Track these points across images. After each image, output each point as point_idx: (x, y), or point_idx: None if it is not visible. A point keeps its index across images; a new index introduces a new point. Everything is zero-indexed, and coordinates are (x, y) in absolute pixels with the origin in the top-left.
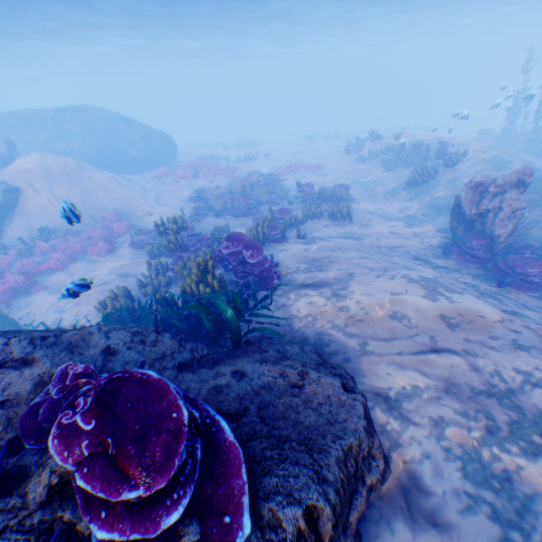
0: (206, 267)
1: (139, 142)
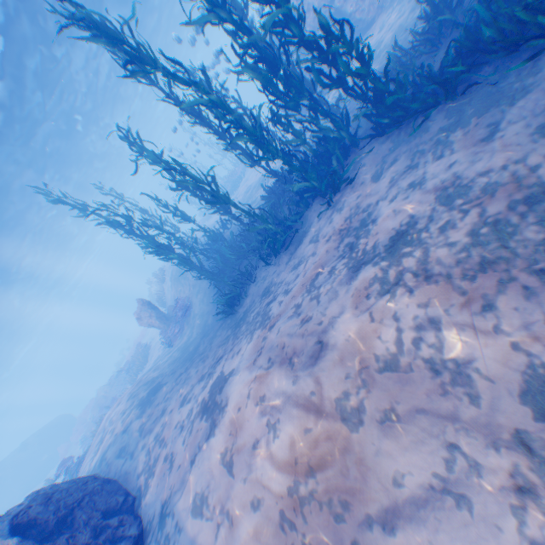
0: None
1: (42, 446)
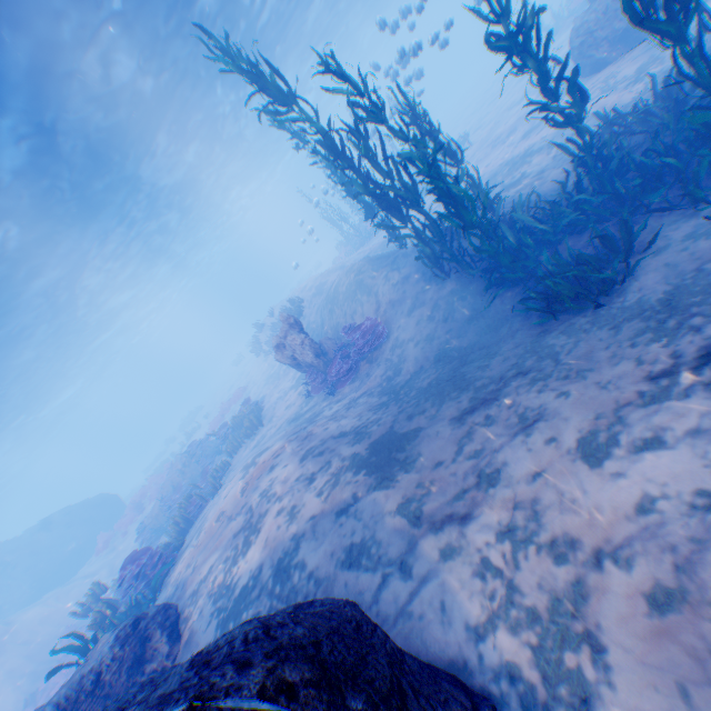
0: (104, 612)
1: (69, 529)
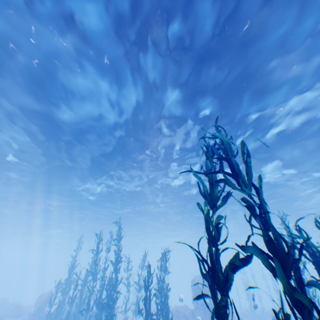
0: None
1: None
